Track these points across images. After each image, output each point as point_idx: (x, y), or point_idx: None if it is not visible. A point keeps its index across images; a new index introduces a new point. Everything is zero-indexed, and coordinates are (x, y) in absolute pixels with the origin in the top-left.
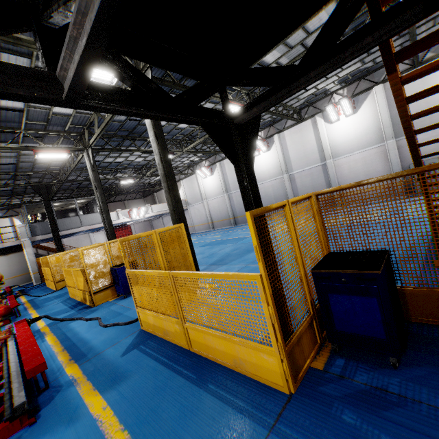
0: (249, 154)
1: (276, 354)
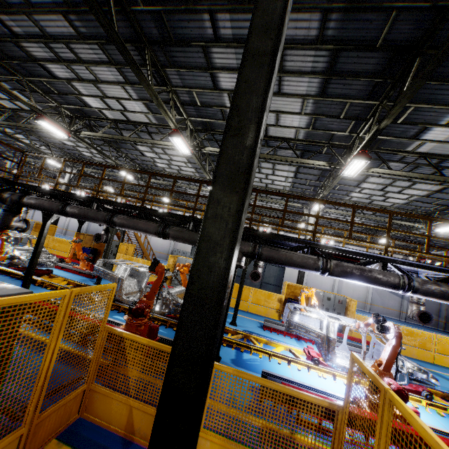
0: (83, 224)
1: (68, 254)
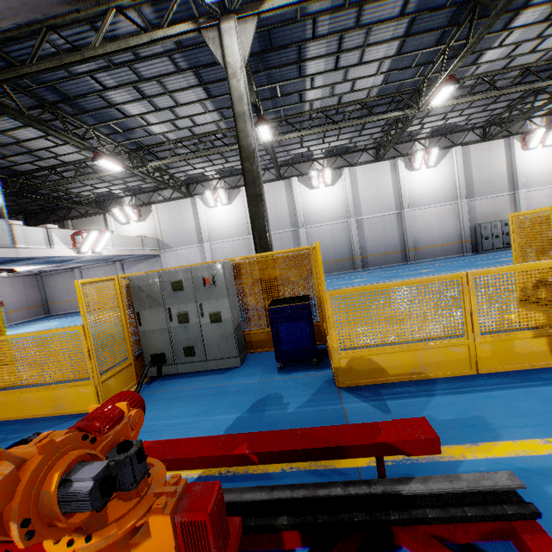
0: None
1: None
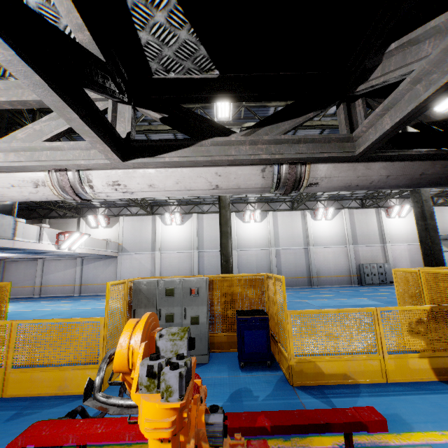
0: None
1: None
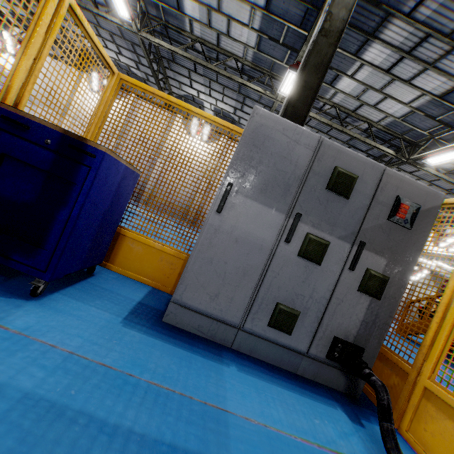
0: None
1: None
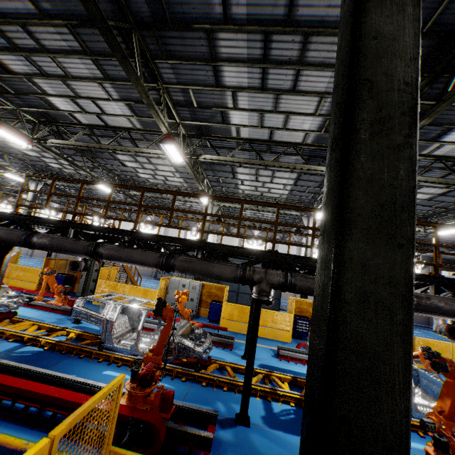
0: None
1: (36, 284)
